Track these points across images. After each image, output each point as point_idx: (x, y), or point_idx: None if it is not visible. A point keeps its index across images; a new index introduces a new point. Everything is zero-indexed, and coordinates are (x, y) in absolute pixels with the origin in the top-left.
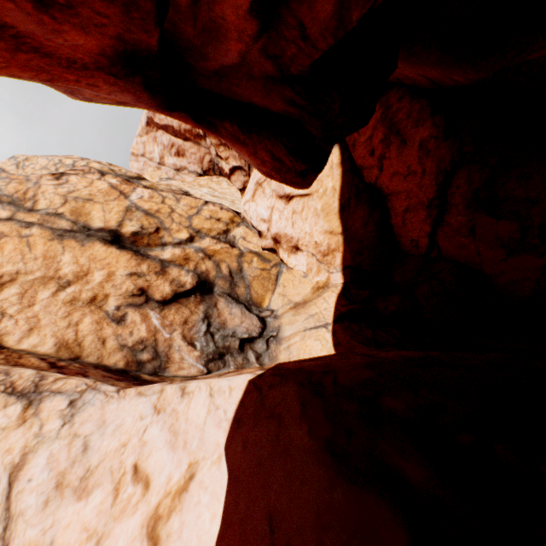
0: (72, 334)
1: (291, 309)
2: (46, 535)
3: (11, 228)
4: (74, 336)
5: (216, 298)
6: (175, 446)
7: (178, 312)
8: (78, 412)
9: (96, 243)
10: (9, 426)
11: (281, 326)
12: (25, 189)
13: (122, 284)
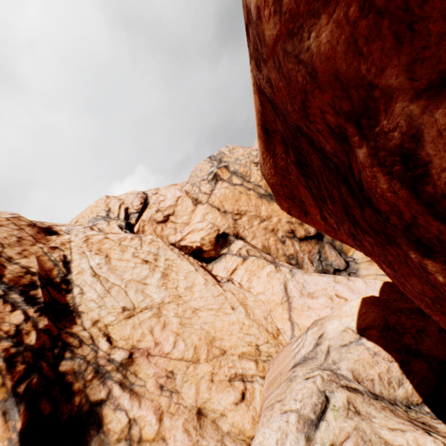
0: (267, 243)
1: (367, 261)
2: (305, 304)
3: (243, 189)
4: (267, 244)
5: (324, 243)
6: (353, 292)
7: (306, 246)
8: (294, 274)
9: (274, 203)
10: (274, 271)
11: (358, 268)
12: (246, 171)
13: (284, 226)
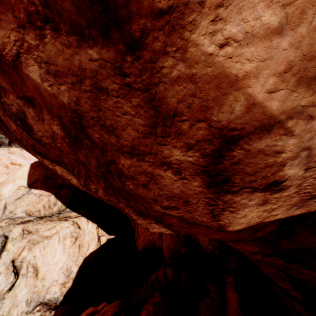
0: None
1: None
2: None
3: None
4: None
5: None
6: (27, 159)
7: None
8: None
9: None
10: None
11: None
12: None
13: None
